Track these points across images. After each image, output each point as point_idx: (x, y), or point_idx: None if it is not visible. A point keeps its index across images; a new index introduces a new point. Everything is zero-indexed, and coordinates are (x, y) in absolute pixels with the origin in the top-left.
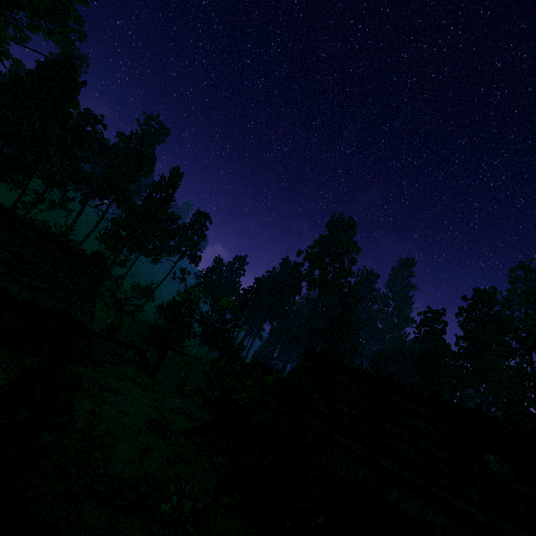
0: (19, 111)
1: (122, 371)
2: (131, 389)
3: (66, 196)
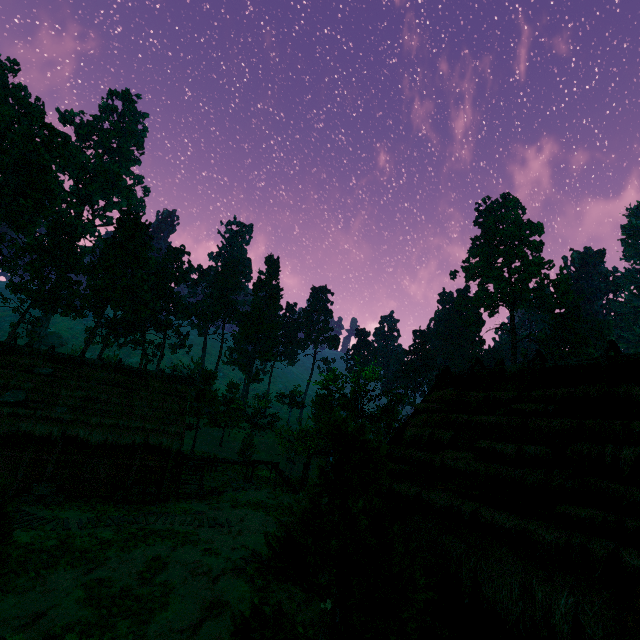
0: (108, 276)
1: (249, 496)
2: (245, 517)
3: (181, 334)
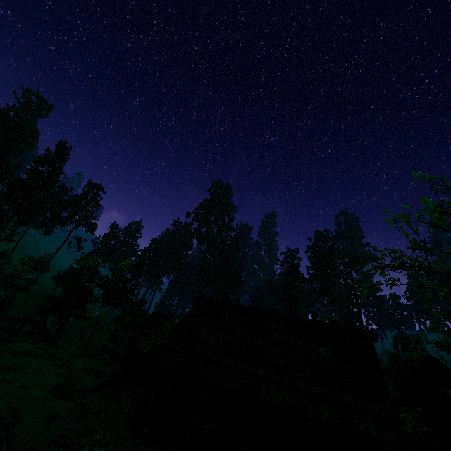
0: None
1: (19, 346)
2: (32, 362)
3: None
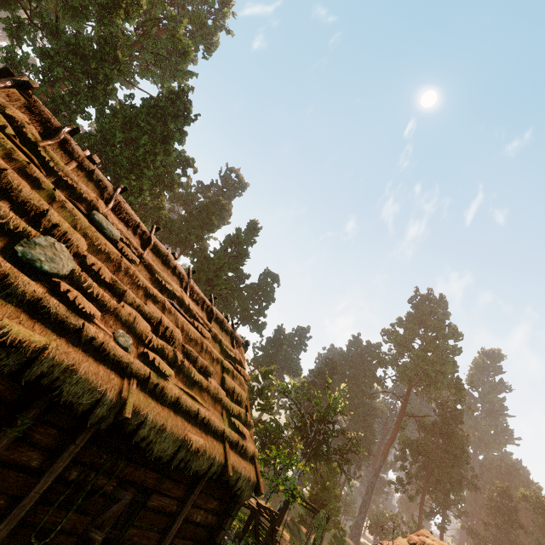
0: (126, 134)
1: None
2: None
3: None
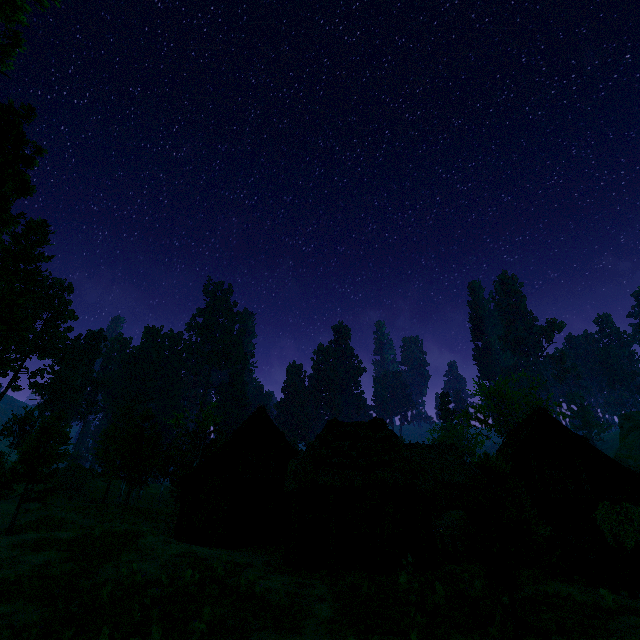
0: None
1: None
2: None
3: None
